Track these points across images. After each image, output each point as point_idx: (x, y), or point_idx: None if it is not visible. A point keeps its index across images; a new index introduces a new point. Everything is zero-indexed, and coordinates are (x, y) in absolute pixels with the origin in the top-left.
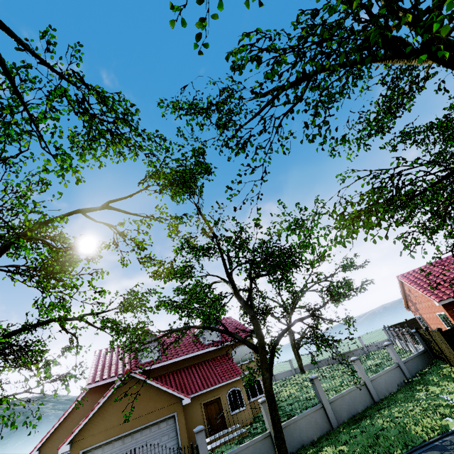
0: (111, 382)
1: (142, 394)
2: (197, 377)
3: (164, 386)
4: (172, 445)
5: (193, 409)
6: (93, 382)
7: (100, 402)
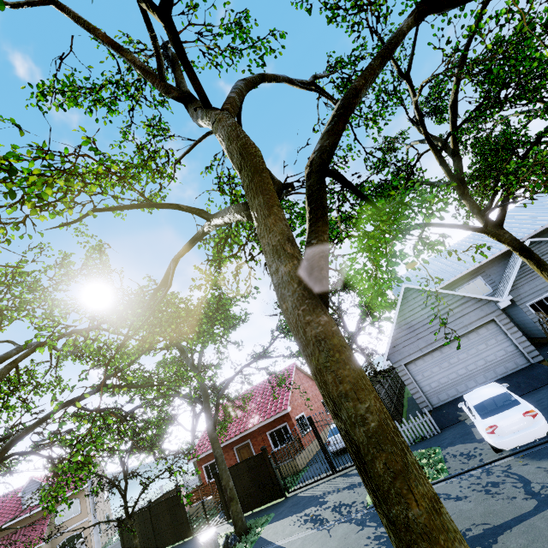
0: None
1: None
2: None
3: None
4: None
5: None
6: None
7: None
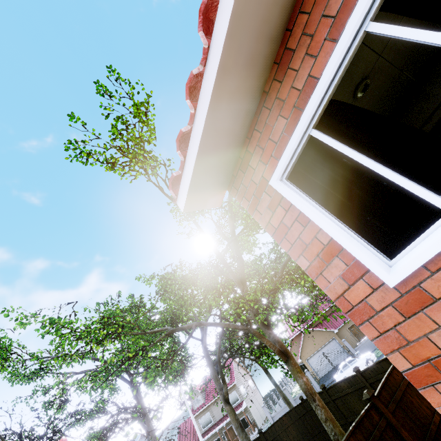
0: (298, 334)
1: (315, 335)
2: (338, 317)
3: (322, 329)
4: (340, 349)
5: (344, 332)
6: (291, 337)
7: (301, 343)
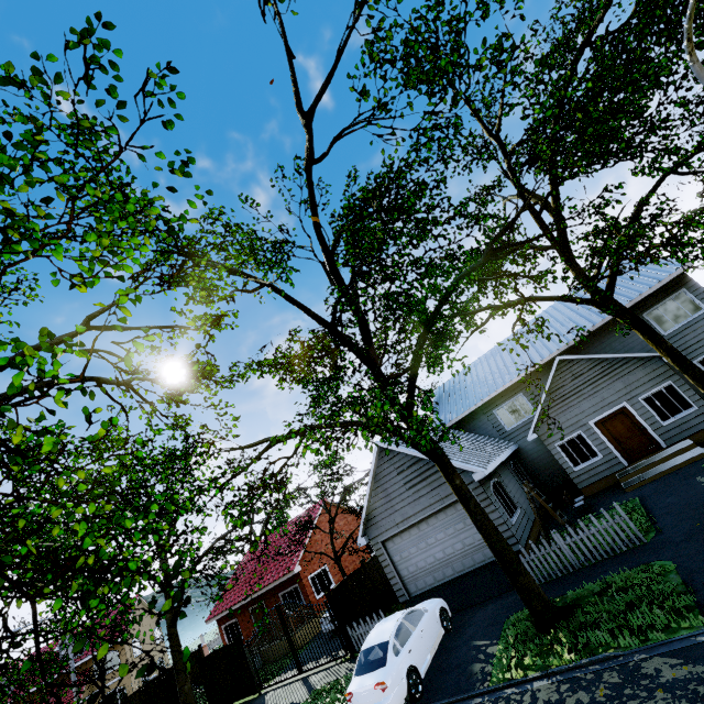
0: None
1: None
2: None
3: None
4: None
5: None
6: None
7: None
